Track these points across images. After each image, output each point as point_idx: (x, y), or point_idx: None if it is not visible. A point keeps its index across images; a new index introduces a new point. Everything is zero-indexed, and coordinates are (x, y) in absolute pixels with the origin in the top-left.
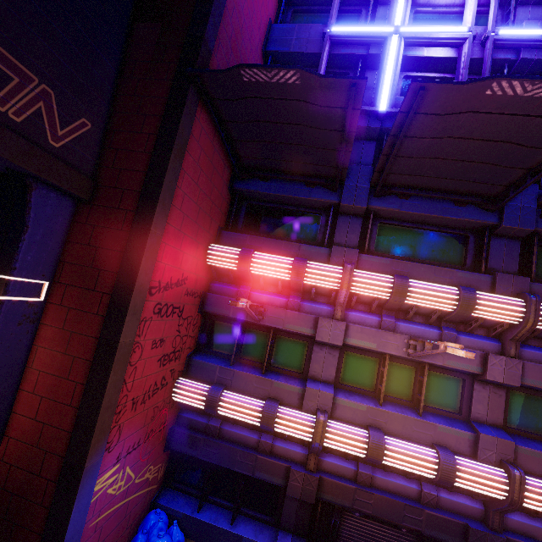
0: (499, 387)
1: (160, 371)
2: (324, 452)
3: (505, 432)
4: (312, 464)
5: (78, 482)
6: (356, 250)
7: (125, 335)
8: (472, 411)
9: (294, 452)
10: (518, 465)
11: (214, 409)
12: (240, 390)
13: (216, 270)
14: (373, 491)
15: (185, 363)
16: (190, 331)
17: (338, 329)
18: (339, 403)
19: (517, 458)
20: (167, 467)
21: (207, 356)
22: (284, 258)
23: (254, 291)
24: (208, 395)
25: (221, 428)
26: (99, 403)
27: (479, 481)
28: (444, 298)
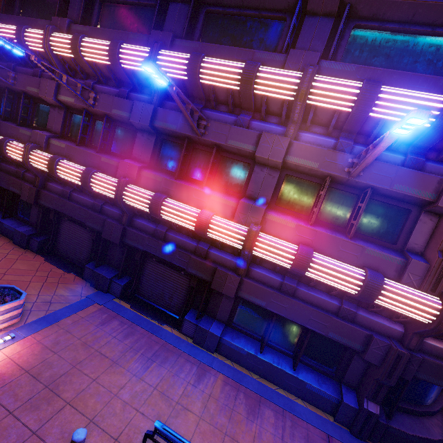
0: (152, 135)
1: None
2: (50, 179)
3: (145, 165)
4: (37, 183)
5: None
6: (65, 19)
7: None
8: (133, 152)
9: (34, 179)
10: (141, 183)
11: None
12: (3, 136)
13: None
14: (65, 200)
15: None
16: None
17: (51, 87)
18: (51, 143)
19: (142, 179)
20: None
21: None
22: (15, 27)
23: (18, 66)
24: None
25: (0, 164)
26: None
27: (103, 185)
28: (102, 50)
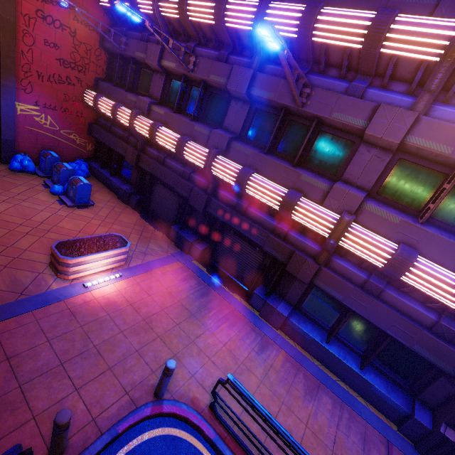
0: (246, 103)
1: (62, 70)
2: (148, 144)
3: (235, 136)
4: (138, 147)
5: (0, 88)
6: None
7: (5, 13)
8: (225, 122)
9: (136, 143)
10: (229, 155)
11: (96, 105)
12: (114, 101)
13: (110, 13)
14: (160, 165)
15: (94, 83)
16: (92, 58)
17: (156, 52)
18: (152, 109)
19: (230, 151)
20: (95, 148)
21: (108, 82)
22: None
23: (129, 30)
24: (94, 97)
25: (111, 127)
26: (0, 50)
27: (194, 154)
28: (207, 8)
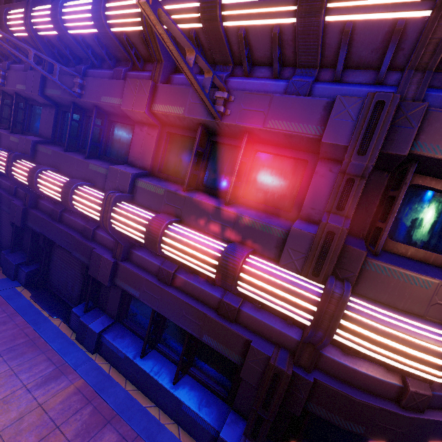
0: (52, 107)
1: None
2: None
3: (44, 140)
4: None
5: None
6: None
7: None
8: (39, 129)
9: None
10: (37, 159)
11: None
12: None
13: None
14: None
15: None
16: None
17: None
18: None
19: (37, 154)
20: None
21: None
22: None
23: None
24: None
25: None
26: None
27: None
28: None
